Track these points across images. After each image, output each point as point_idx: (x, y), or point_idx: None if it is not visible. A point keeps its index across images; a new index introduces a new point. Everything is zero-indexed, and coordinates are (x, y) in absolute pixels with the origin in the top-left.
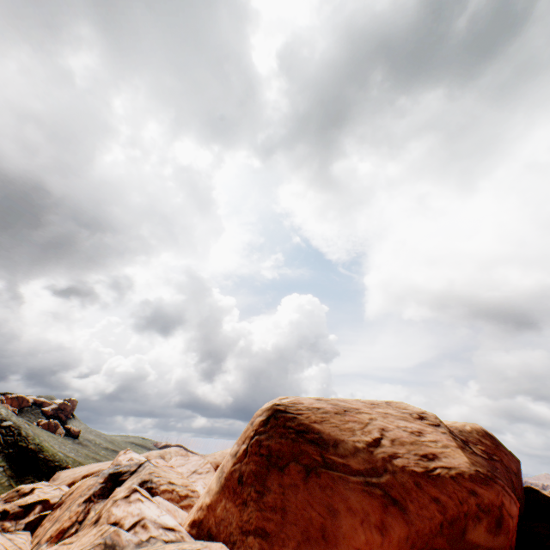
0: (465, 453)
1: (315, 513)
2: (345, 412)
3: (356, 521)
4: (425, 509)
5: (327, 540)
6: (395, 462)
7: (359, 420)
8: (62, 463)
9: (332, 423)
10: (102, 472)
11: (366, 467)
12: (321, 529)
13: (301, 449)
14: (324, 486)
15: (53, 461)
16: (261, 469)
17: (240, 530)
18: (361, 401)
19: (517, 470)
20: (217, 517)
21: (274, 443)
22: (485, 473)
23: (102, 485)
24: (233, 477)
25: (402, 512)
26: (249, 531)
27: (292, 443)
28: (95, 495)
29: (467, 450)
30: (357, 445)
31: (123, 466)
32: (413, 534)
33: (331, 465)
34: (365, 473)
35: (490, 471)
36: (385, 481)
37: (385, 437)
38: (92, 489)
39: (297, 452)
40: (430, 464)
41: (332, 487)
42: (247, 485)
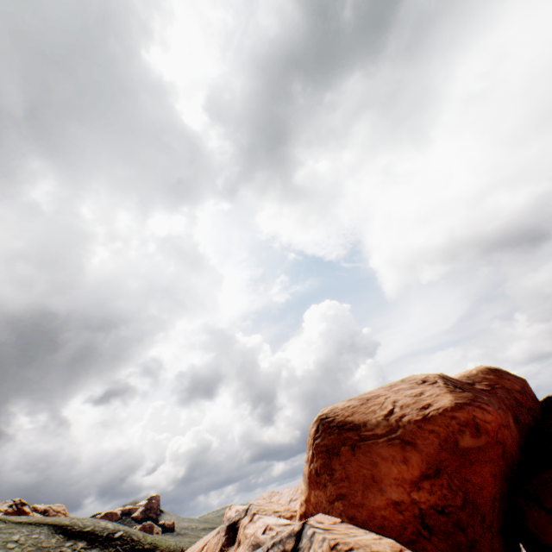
0: (451, 394)
1: (365, 470)
2: (367, 401)
3: (389, 463)
4: (427, 439)
5: (377, 481)
6: (404, 419)
7: (378, 402)
8: (177, 549)
9: (359, 412)
10: (221, 527)
11: (386, 430)
12: (372, 477)
13: (344, 437)
14: (365, 452)
15: (170, 551)
16: (326, 460)
17: (328, 503)
18: (382, 388)
19: (523, 388)
20: (313, 504)
21: (327, 440)
22: (463, 402)
23: (226, 536)
24: (312, 474)
25: (414, 447)
26: (334, 500)
27: (338, 436)
28: (224, 545)
29: (456, 391)
30: (378, 419)
31: (234, 516)
32: (425, 456)
33: (365, 438)
34: (387, 434)
35: (471, 399)
36: (400, 433)
37: (396, 406)
38: (219, 542)
39: (343, 439)
40: (426, 411)
41: (369, 451)
42: (321, 474)
